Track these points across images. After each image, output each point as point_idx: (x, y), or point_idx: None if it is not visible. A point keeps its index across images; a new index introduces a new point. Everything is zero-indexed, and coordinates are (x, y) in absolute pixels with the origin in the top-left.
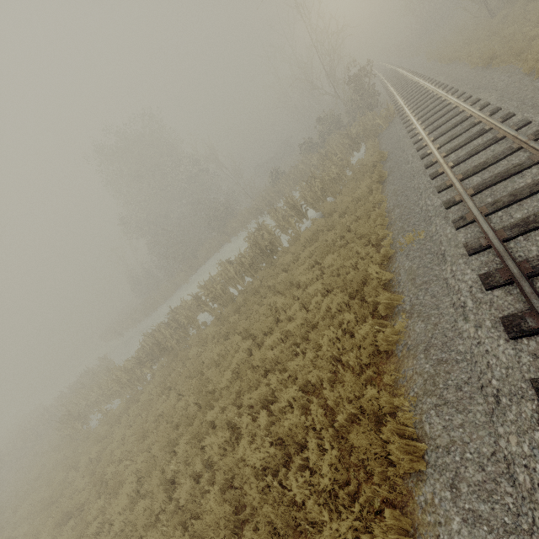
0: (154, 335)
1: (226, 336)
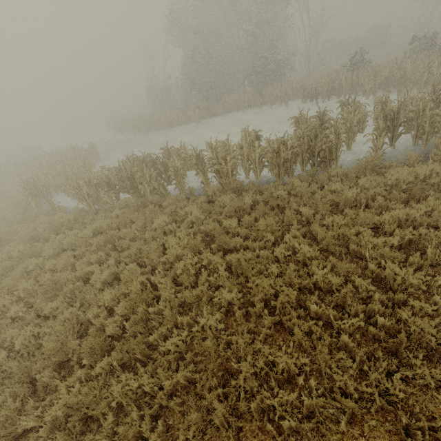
0: (136, 163)
1: (206, 233)
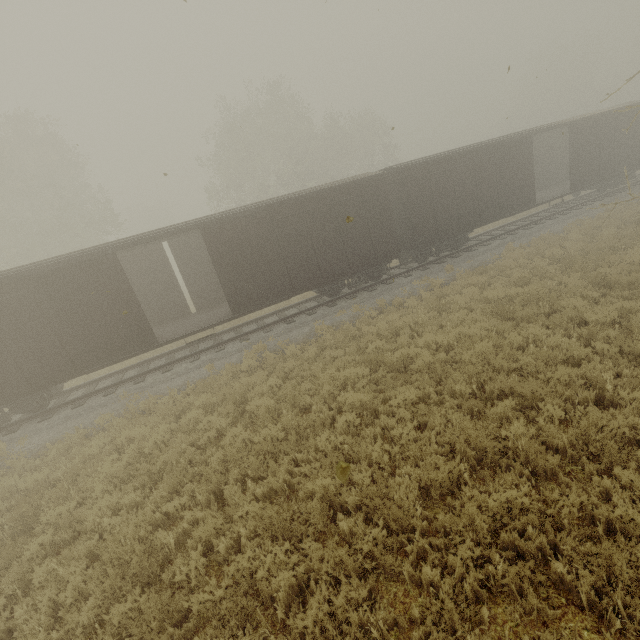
0: None
1: None
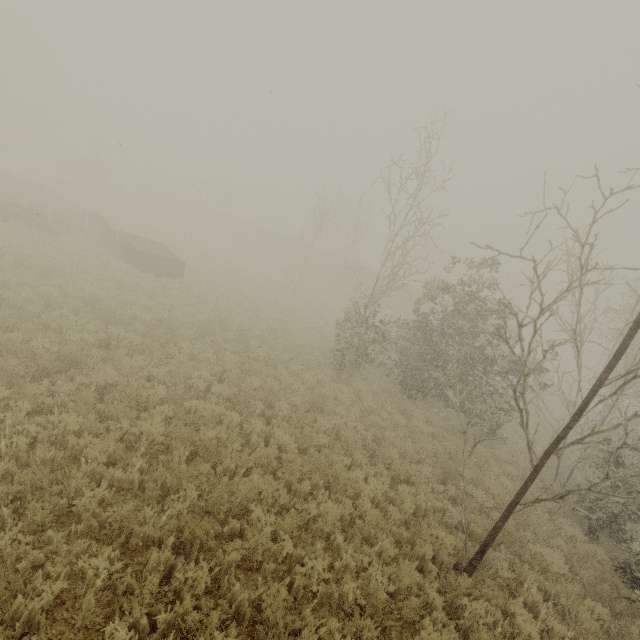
0: None
1: None
